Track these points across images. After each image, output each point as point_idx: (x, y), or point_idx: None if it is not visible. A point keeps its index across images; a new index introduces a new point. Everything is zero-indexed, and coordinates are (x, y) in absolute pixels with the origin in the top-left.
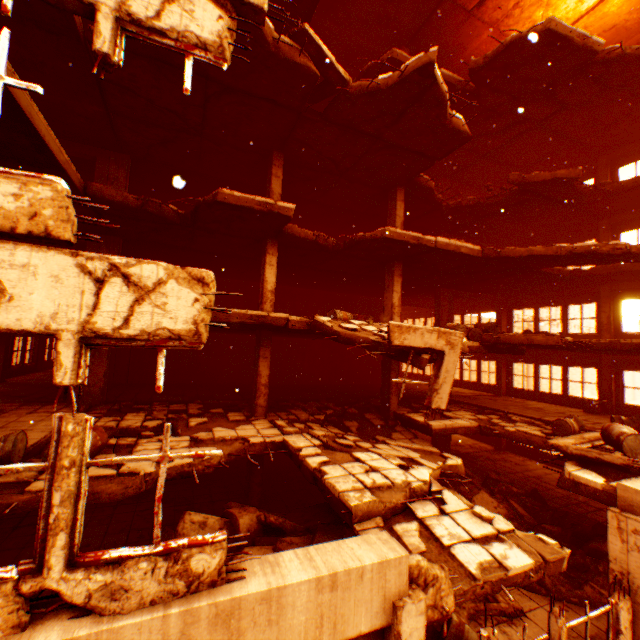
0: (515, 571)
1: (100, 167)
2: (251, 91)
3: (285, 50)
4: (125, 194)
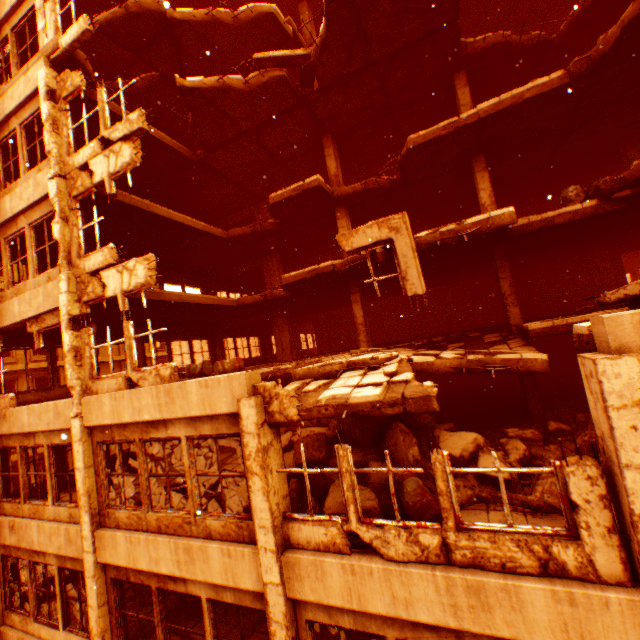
0: (357, 400)
1: (256, 217)
2: (267, 119)
3: (255, 82)
4: (243, 228)
